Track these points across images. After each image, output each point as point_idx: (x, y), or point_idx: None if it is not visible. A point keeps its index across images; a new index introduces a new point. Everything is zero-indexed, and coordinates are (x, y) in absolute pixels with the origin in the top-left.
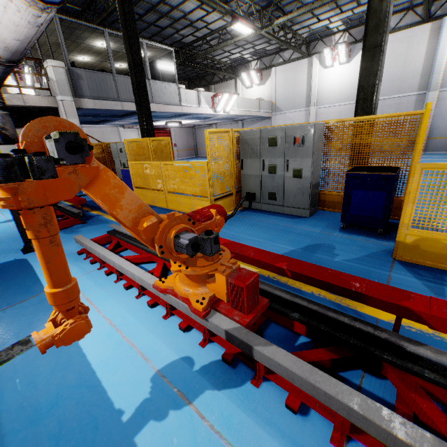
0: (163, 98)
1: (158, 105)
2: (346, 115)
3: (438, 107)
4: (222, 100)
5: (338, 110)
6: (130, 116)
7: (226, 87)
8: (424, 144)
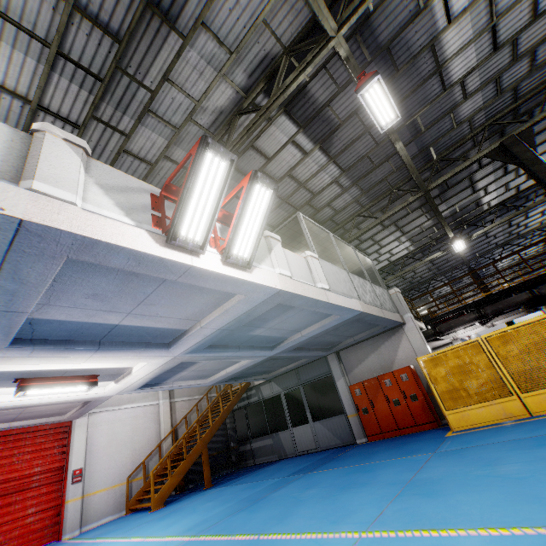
0: None
1: None
2: None
3: None
4: None
5: None
6: None
7: None
8: None
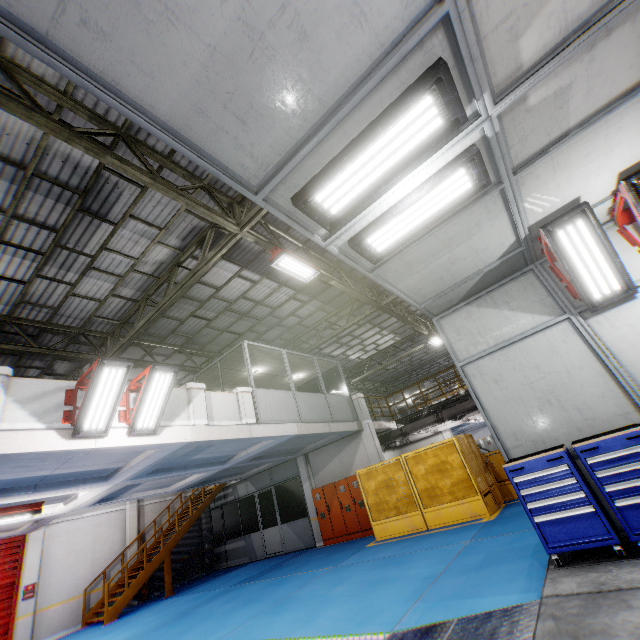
0: None
1: None
2: None
3: None
4: None
5: None
6: None
7: None
8: None
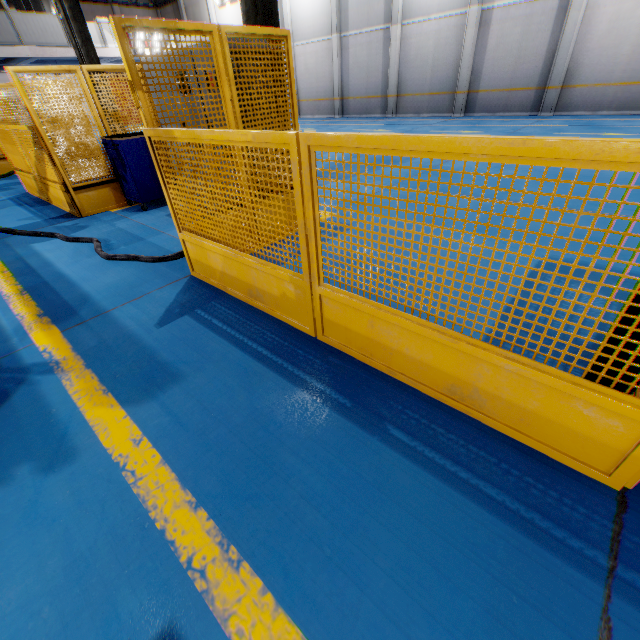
0: (38, 38)
1: (32, 49)
2: (323, 58)
3: (404, 51)
4: (137, 36)
5: (315, 50)
6: (14, 62)
7: (197, 5)
8: (394, 104)
